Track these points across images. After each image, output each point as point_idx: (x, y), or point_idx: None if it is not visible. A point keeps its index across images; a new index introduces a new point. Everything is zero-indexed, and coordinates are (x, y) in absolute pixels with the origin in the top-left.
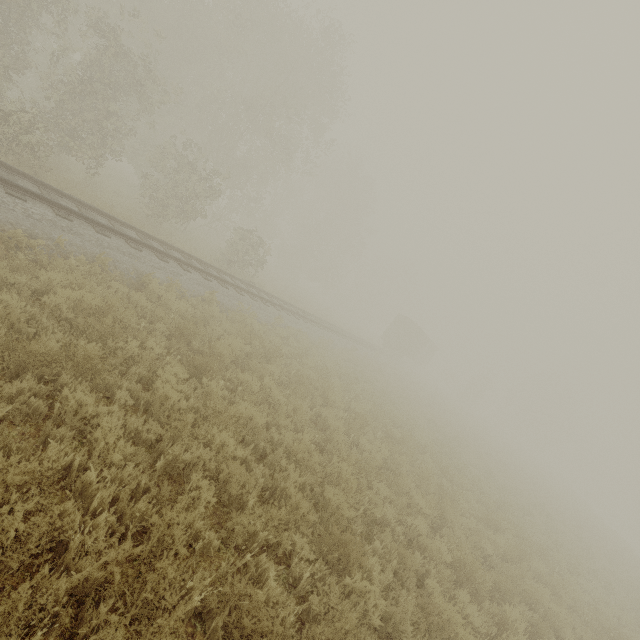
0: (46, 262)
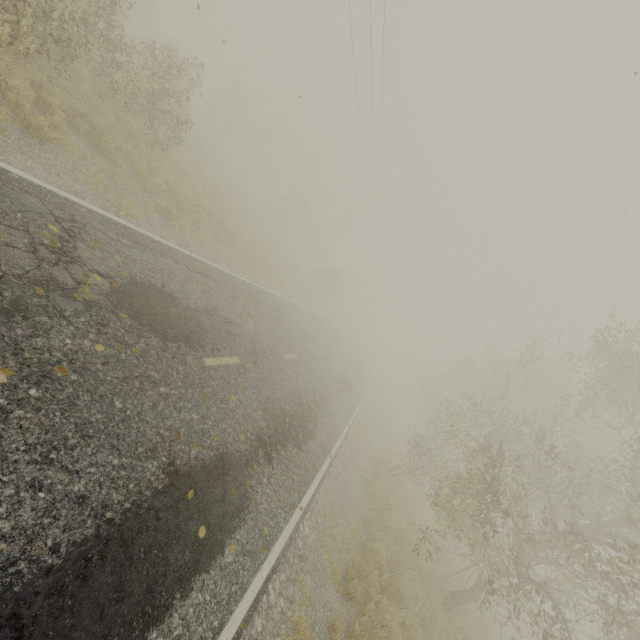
0: None
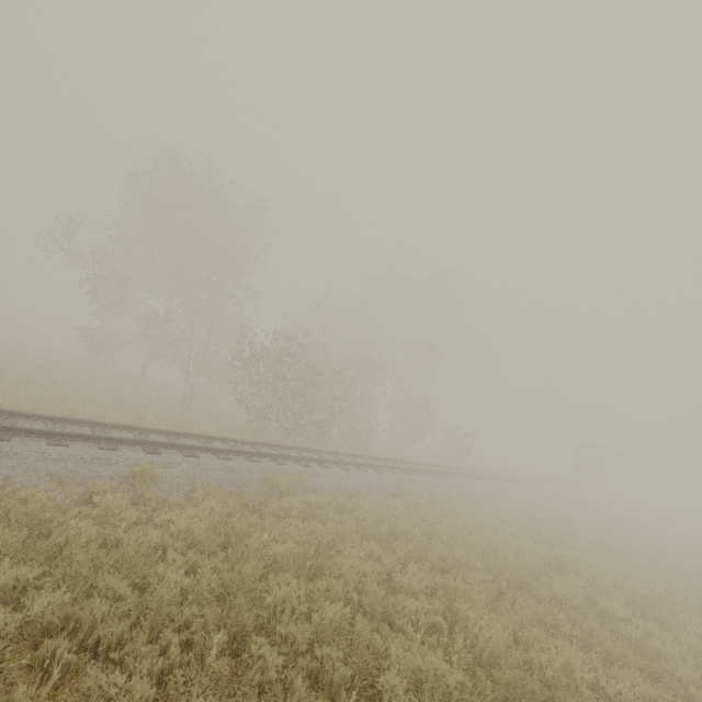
0: (469, 504)
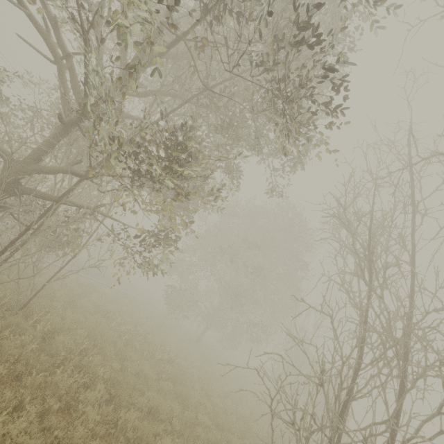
0: None
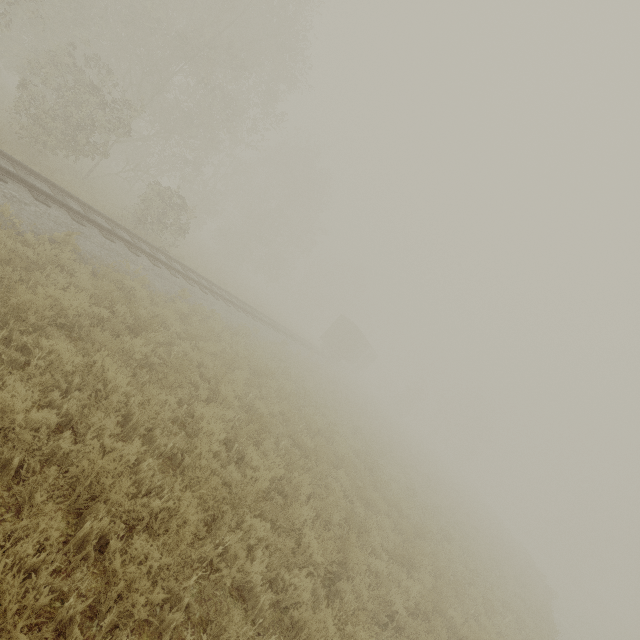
0: None
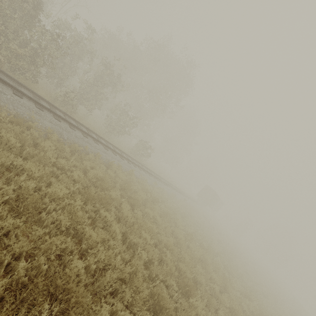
0: (83, 156)
